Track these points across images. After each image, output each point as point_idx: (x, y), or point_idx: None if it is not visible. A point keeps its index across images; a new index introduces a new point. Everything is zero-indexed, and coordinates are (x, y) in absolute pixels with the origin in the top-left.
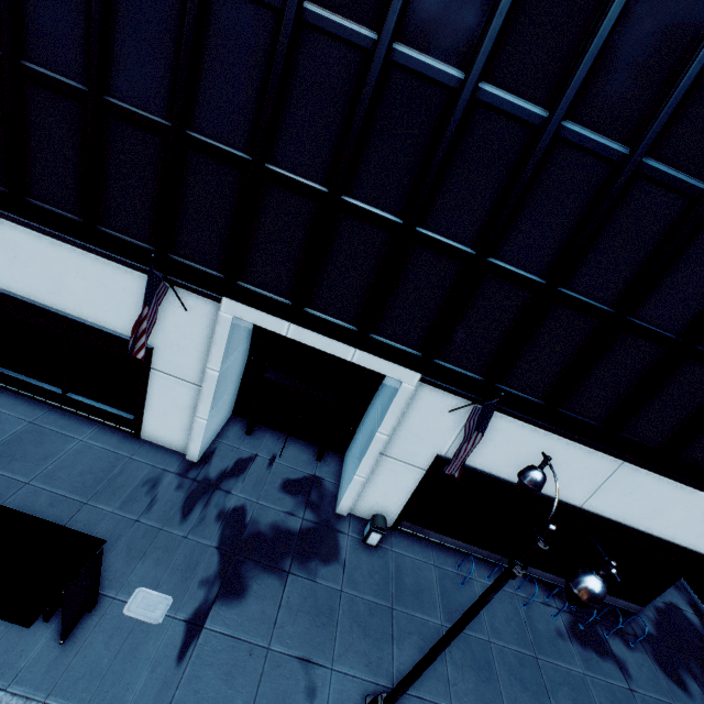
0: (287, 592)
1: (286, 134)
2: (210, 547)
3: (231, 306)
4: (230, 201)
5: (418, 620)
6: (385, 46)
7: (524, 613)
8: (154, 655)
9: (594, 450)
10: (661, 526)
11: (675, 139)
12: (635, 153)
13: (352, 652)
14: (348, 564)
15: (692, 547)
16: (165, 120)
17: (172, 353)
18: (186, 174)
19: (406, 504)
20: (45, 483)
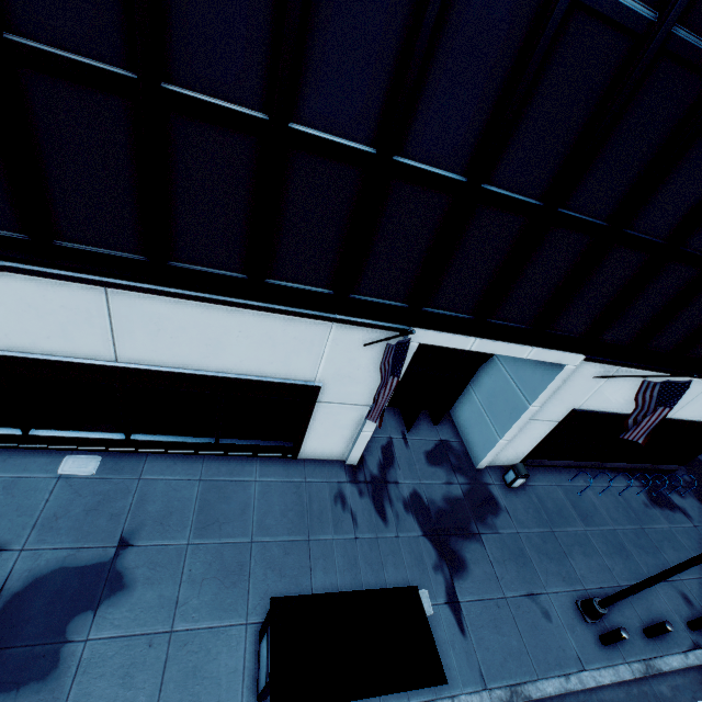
0: (488, 550)
1: (514, 148)
2: (419, 537)
3: (419, 335)
4: (431, 230)
5: (571, 534)
6: (667, 32)
7: (621, 499)
8: (446, 637)
9: (697, 378)
10: None
11: None
12: None
13: (551, 576)
14: (509, 510)
15: None
16: (368, 146)
17: (341, 385)
18: (384, 207)
19: (534, 448)
20: (264, 535)
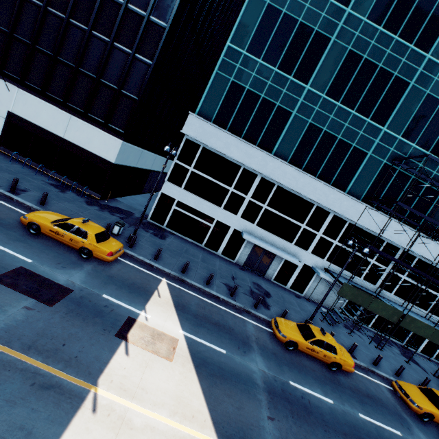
0: None
1: None
2: None
3: None
4: None
5: None
6: None
7: (33, 174)
8: None
9: (61, 110)
10: (93, 147)
11: (54, 3)
12: (43, 5)
13: None
14: None
15: (107, 159)
16: None
17: None
18: None
19: (0, 136)
20: None
